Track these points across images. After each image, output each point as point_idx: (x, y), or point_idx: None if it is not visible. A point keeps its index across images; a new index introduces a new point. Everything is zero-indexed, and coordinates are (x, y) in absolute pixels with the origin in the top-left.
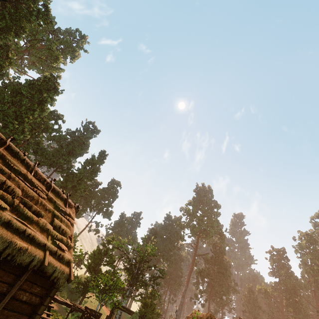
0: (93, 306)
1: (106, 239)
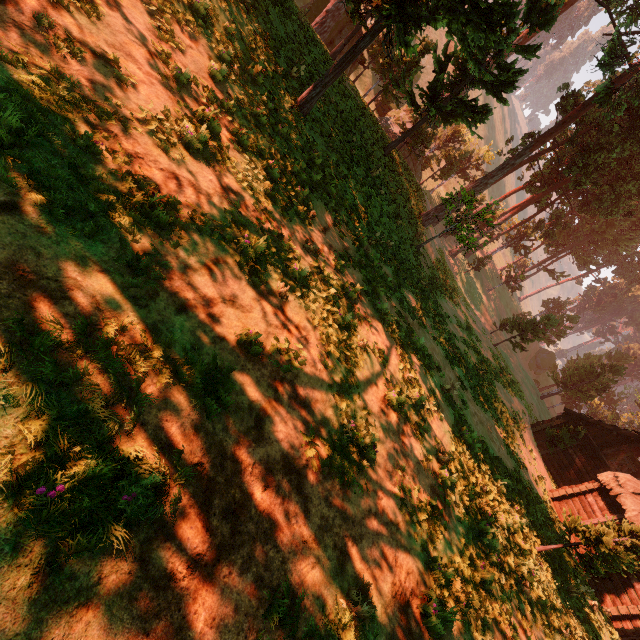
0: (550, 389)
1: (617, 354)
